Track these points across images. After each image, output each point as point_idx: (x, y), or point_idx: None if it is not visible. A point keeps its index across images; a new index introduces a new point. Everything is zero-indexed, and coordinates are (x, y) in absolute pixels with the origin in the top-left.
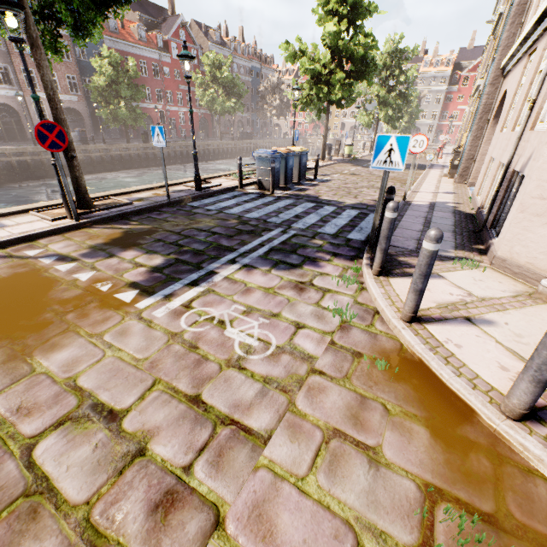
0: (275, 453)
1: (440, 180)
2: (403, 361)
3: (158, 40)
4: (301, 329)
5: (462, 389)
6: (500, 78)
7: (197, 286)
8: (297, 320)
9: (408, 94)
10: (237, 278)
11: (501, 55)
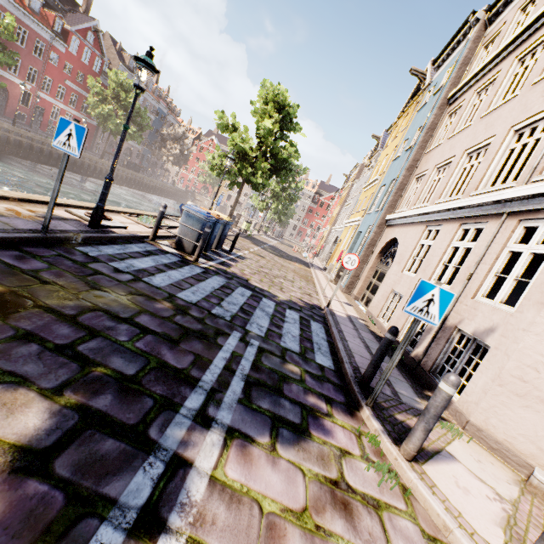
0: None
1: (331, 285)
2: None
3: (56, 23)
4: None
5: None
6: (384, 225)
7: (163, 534)
8: None
9: (295, 199)
10: (233, 480)
11: (387, 210)
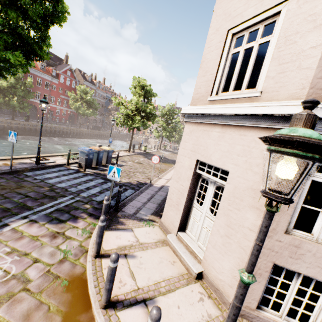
0: None
1: None
2: (79, 280)
3: (53, 72)
4: (36, 263)
5: (92, 294)
6: None
7: None
8: (38, 257)
9: (176, 127)
10: (20, 229)
11: None
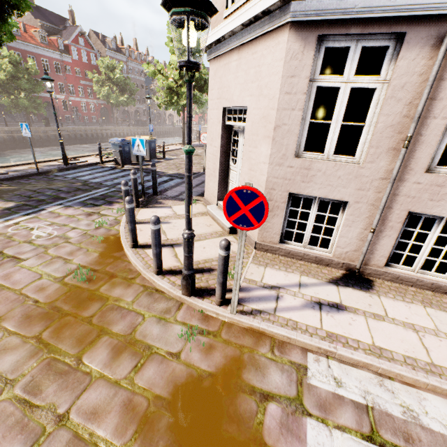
0: (26, 263)
1: None
2: (114, 237)
3: (59, 44)
4: (74, 229)
5: (123, 241)
6: None
7: (29, 215)
8: (75, 226)
9: None
10: (56, 211)
11: None
